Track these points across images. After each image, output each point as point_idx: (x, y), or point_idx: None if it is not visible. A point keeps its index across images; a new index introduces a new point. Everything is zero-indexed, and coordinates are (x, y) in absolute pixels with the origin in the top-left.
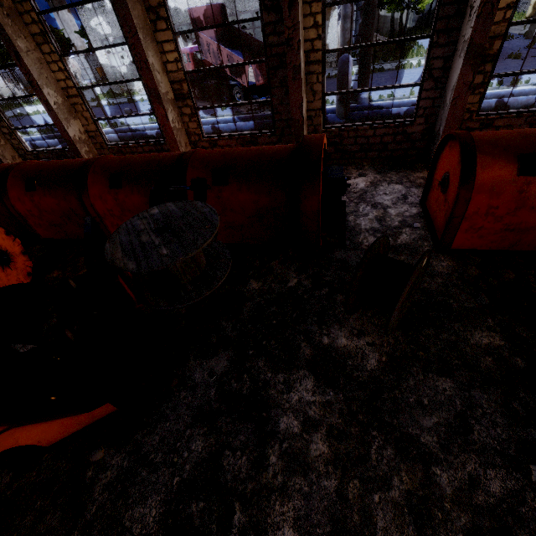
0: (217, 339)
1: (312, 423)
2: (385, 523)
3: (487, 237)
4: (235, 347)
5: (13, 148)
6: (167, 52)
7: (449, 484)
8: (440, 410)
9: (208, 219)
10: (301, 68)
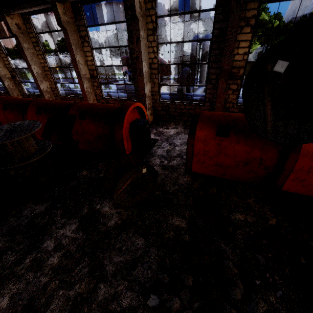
0: (48, 196)
1: (60, 247)
2: (55, 307)
3: (208, 168)
4: (53, 201)
5: (19, 91)
6: (87, 56)
7: (103, 294)
8: (127, 254)
9: (32, 129)
10: (143, 70)
